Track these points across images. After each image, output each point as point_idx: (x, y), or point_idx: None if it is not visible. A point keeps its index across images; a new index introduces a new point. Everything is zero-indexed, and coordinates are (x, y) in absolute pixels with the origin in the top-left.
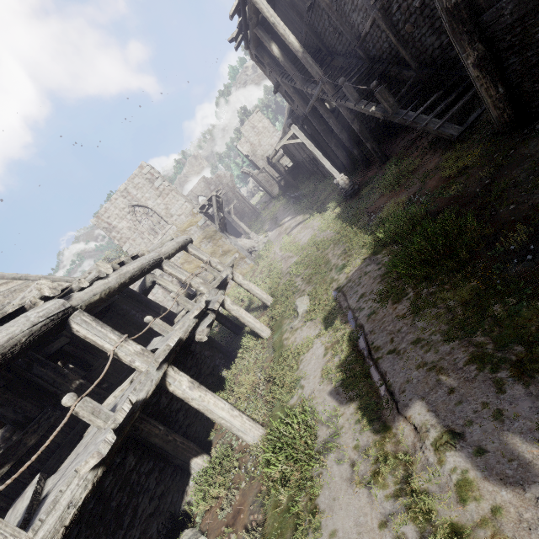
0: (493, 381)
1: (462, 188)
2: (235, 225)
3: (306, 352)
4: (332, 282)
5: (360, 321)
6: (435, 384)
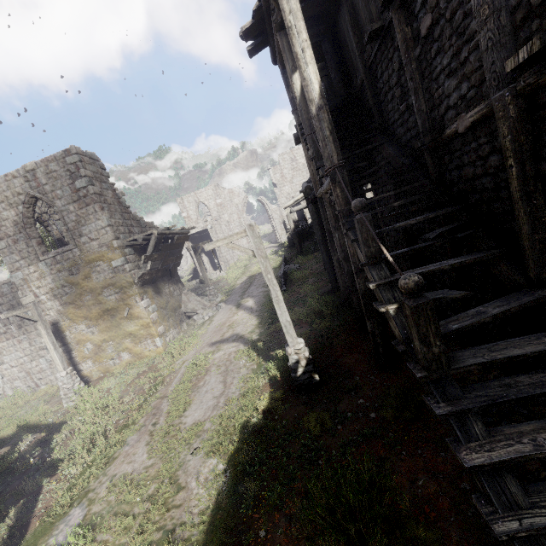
0: None
1: None
2: (218, 254)
3: None
4: None
5: None
6: None
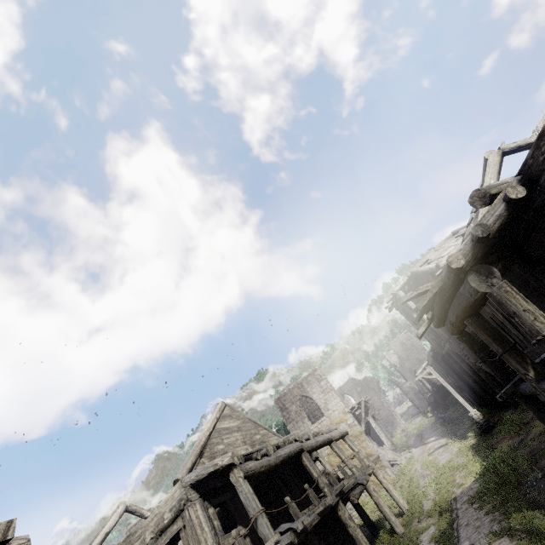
0: (490, 526)
1: (539, 443)
2: (377, 431)
3: (424, 532)
4: (452, 494)
5: (458, 514)
6: (474, 532)
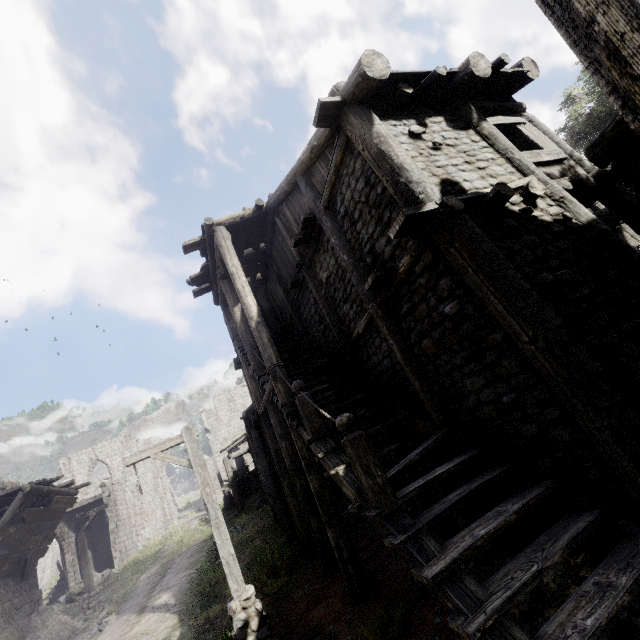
0: None
1: None
2: (113, 539)
3: None
4: None
5: None
6: None
